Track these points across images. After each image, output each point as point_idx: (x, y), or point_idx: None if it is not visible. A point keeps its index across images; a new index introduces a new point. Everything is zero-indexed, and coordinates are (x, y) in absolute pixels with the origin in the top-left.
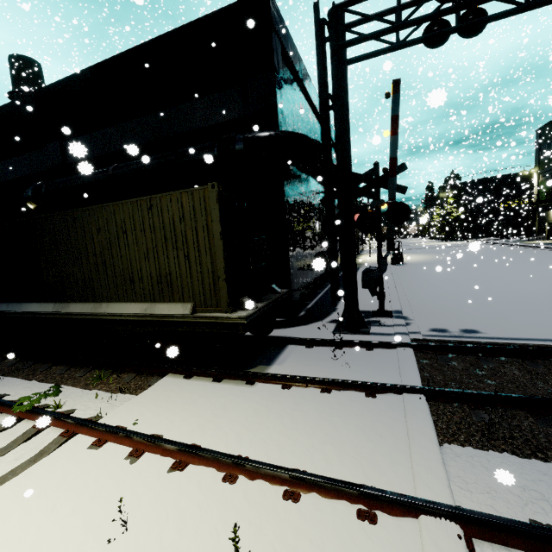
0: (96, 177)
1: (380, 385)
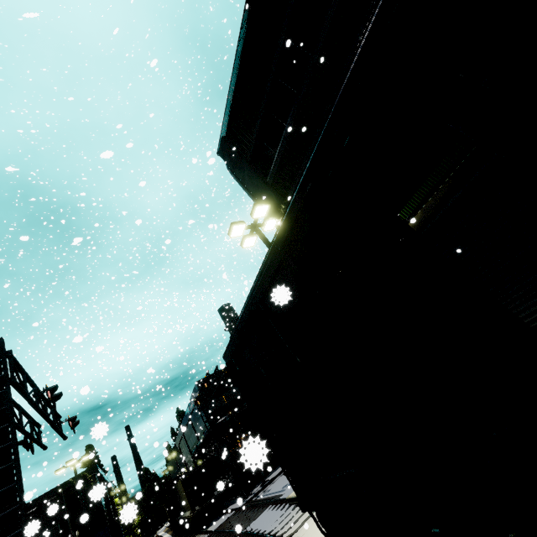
0: (196, 449)
1: (207, 531)
